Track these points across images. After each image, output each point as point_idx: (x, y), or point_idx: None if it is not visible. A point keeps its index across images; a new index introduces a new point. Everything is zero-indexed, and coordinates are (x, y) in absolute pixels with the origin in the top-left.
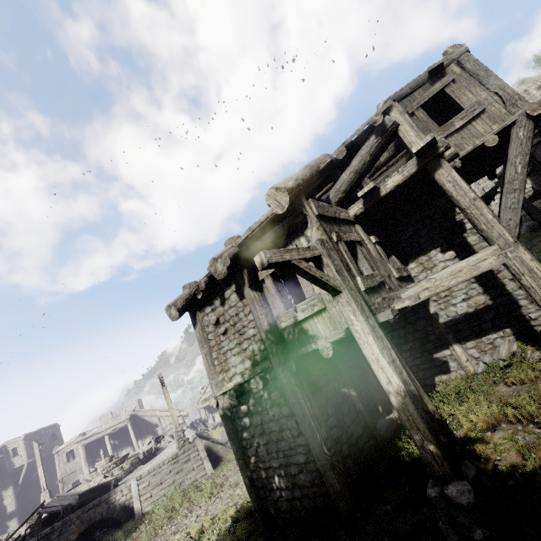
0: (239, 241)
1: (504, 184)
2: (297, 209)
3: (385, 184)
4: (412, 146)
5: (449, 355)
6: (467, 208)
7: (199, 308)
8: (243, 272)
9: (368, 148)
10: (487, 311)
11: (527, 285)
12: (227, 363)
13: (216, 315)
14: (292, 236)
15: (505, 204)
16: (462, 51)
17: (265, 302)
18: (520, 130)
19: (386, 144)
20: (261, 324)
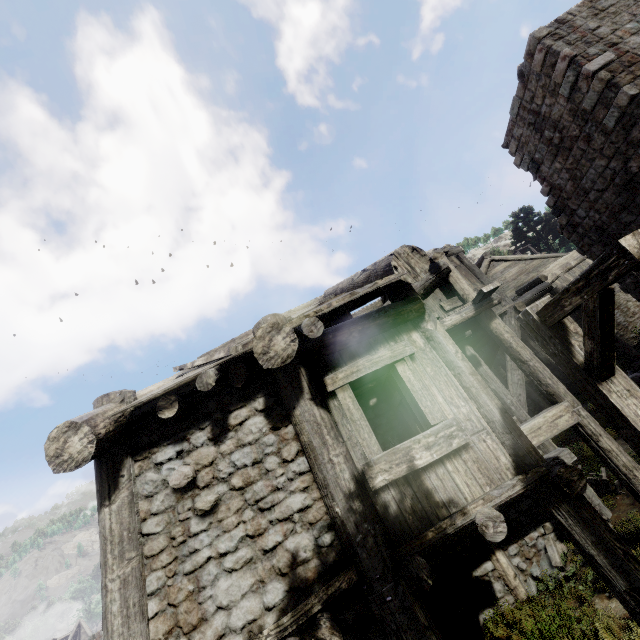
0: (327, 308)
1: (506, 361)
2: (410, 293)
3: (443, 321)
4: (464, 293)
5: (491, 570)
6: (529, 360)
7: (132, 451)
8: (300, 371)
9: (422, 281)
10: (522, 498)
11: (606, 447)
12: (201, 602)
13: (194, 464)
14: (397, 328)
15: (512, 379)
16: (460, 250)
17: (339, 432)
18: (512, 319)
19: (438, 285)
20: (339, 475)
